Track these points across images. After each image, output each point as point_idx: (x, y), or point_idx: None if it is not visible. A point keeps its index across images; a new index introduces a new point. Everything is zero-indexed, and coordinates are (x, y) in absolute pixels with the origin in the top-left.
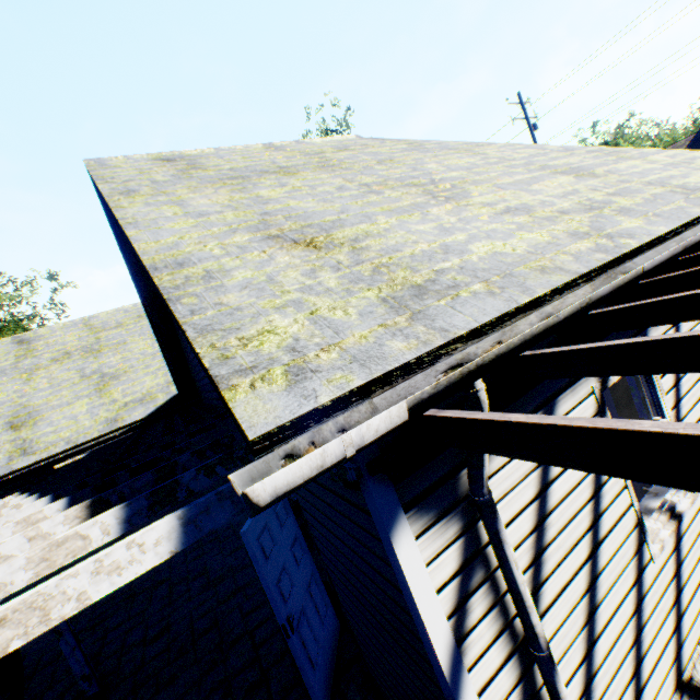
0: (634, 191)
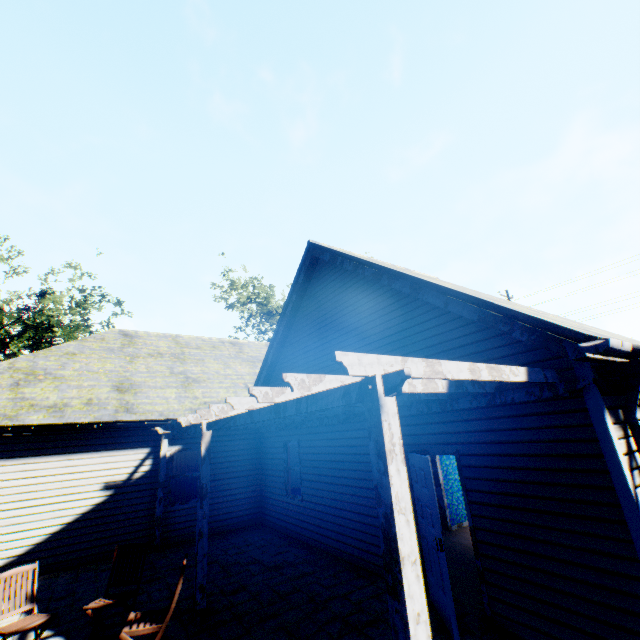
0: None
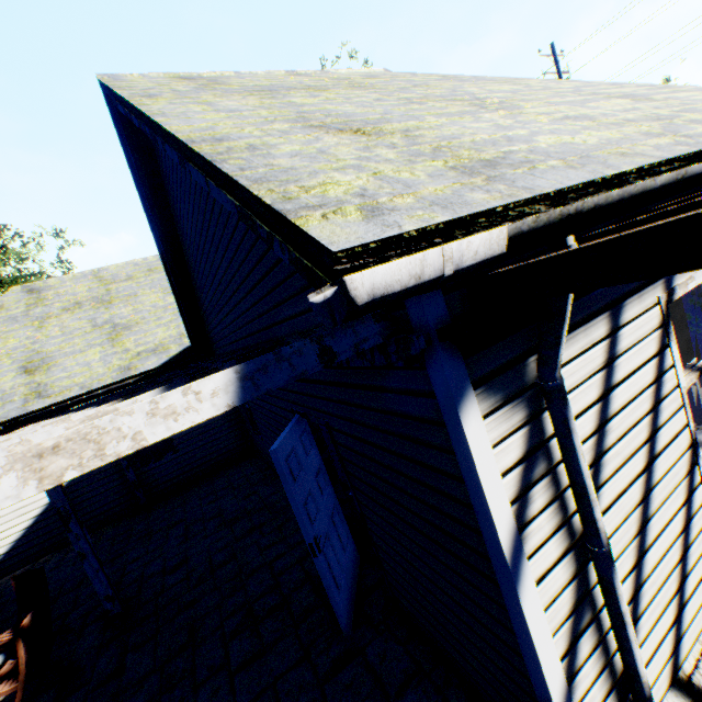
0: (701, 111)
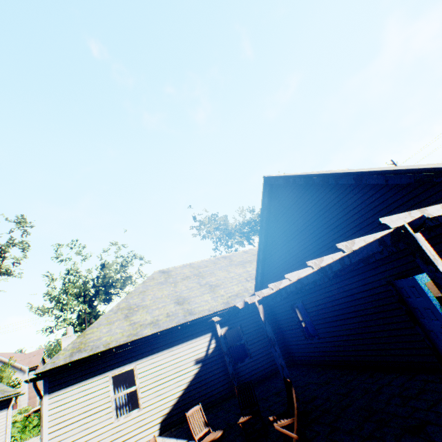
0: None
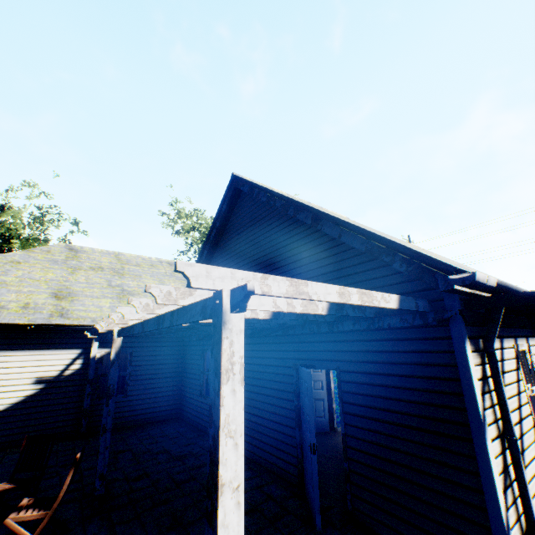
0: None
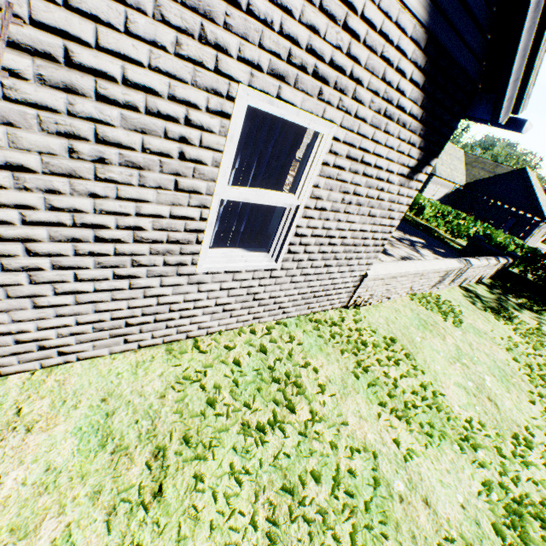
0: None
